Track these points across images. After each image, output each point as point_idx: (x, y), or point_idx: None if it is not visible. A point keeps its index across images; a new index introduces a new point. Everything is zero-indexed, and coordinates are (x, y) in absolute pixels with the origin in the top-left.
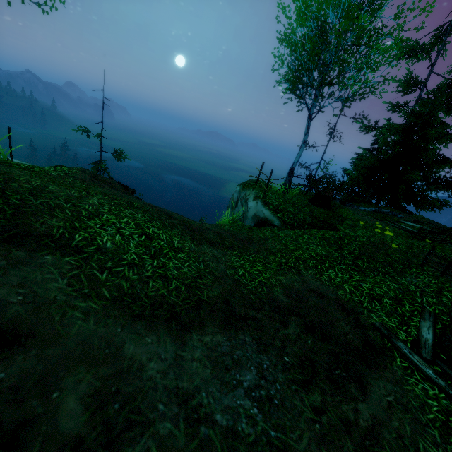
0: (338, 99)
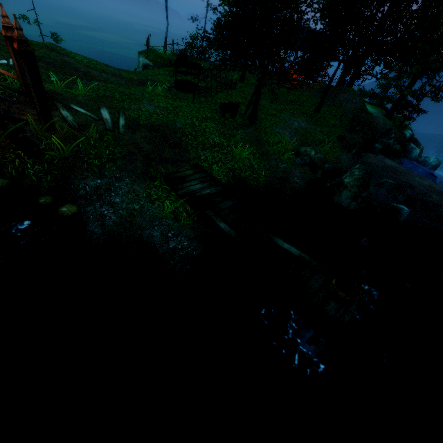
0: None
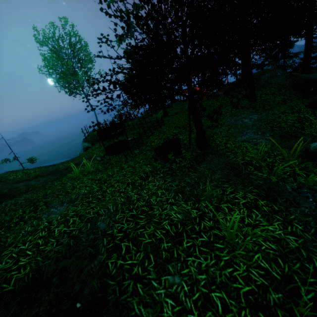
0: (90, 87)
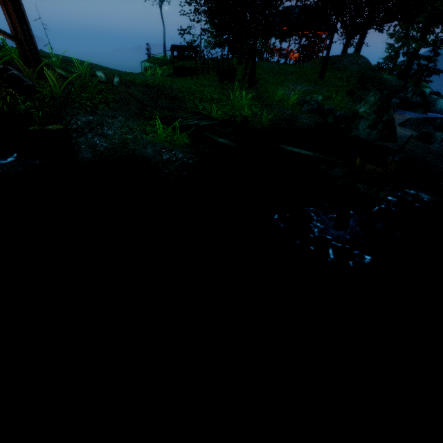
0: None
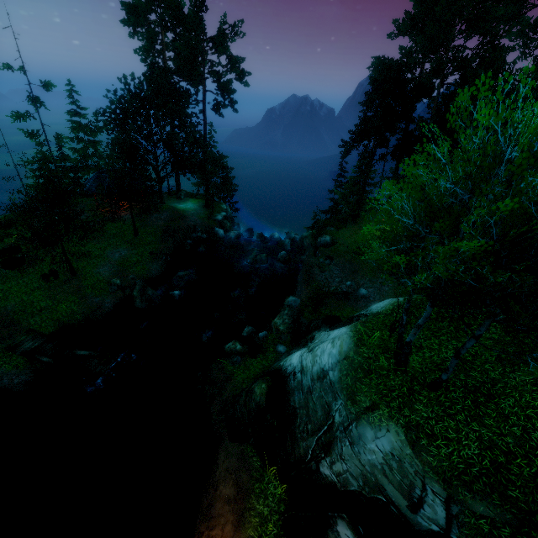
0: None
